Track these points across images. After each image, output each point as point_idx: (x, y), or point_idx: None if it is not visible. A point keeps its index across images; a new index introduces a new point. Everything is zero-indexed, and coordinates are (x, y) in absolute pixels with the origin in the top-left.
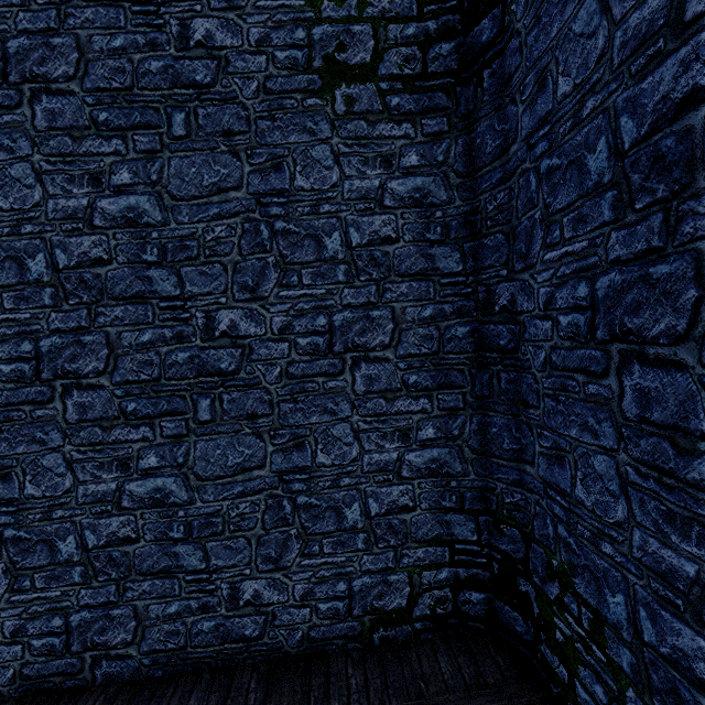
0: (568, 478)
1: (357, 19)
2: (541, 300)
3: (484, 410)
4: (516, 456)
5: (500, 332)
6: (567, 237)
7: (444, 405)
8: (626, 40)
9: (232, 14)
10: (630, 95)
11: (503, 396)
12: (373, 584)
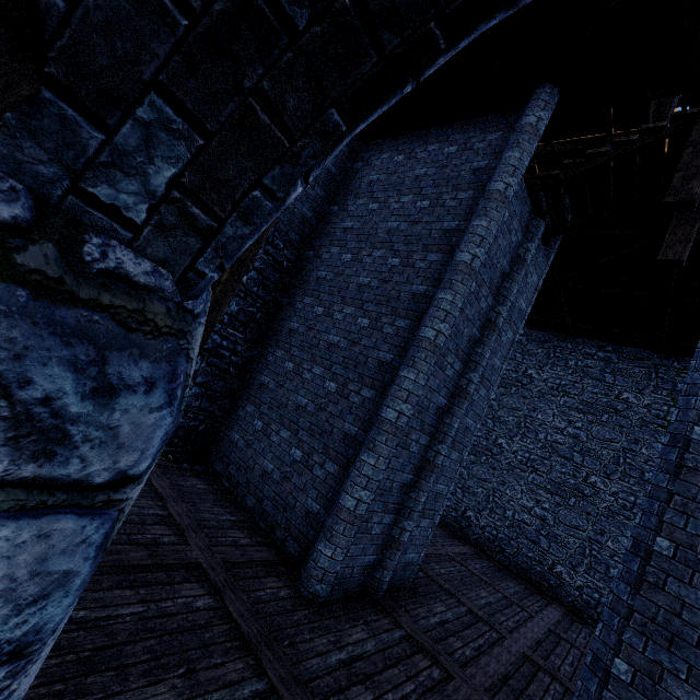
0: None
1: None
2: None
3: None
4: None
5: None
6: None
7: None
8: None
9: (639, 395)
10: None
11: None
12: None
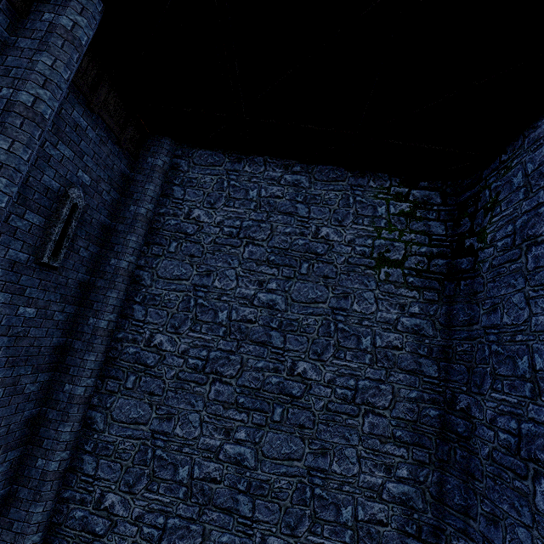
0: (500, 537)
1: (397, 240)
2: (488, 416)
3: (442, 469)
4: (463, 510)
5: (459, 422)
6: (505, 391)
7: (416, 457)
8: (537, 323)
9: (340, 228)
10: (539, 347)
11: (457, 465)
12: None
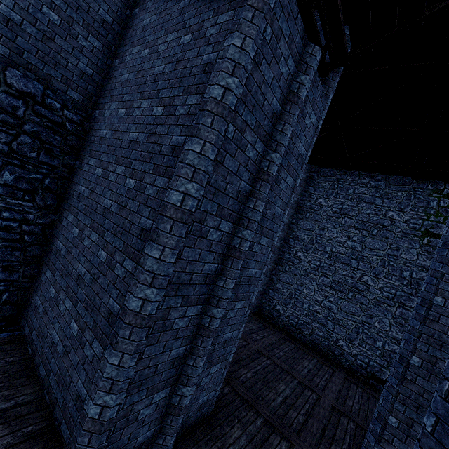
0: None
1: (441, 222)
2: None
3: None
4: None
5: None
6: None
7: None
8: None
9: (401, 213)
10: None
11: None
12: (376, 366)
